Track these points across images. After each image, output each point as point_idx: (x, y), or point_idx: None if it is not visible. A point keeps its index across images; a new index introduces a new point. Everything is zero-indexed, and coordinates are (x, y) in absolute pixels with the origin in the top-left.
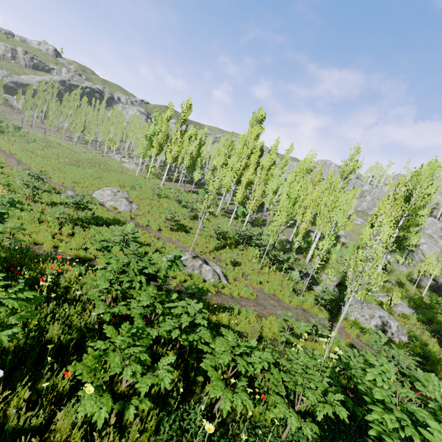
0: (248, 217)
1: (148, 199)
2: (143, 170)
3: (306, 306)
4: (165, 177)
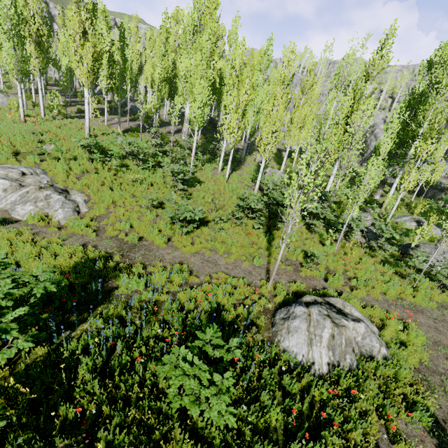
0: (263, 165)
1: (92, 172)
2: (24, 103)
3: (435, 296)
4: (88, 117)
